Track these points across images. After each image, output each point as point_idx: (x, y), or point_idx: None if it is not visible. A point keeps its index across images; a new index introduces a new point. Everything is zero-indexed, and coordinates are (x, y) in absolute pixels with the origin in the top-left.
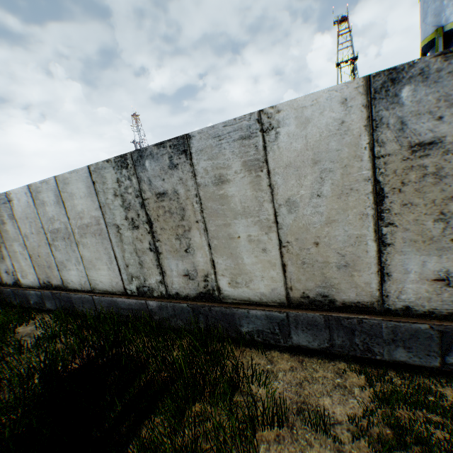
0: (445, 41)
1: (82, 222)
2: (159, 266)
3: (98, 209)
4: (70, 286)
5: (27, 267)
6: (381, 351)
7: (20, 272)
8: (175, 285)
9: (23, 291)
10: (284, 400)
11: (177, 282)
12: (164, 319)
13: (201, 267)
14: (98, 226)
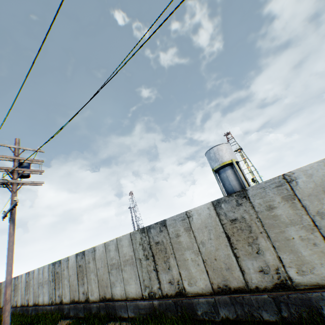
0: (217, 172)
1: (45, 279)
2: (55, 293)
3: (49, 275)
4: (40, 303)
5: (32, 297)
6: (79, 313)
7: (30, 299)
8: (57, 299)
9: (29, 307)
10: (53, 324)
11: (57, 298)
12: (54, 312)
13: (61, 293)
14: (48, 281)
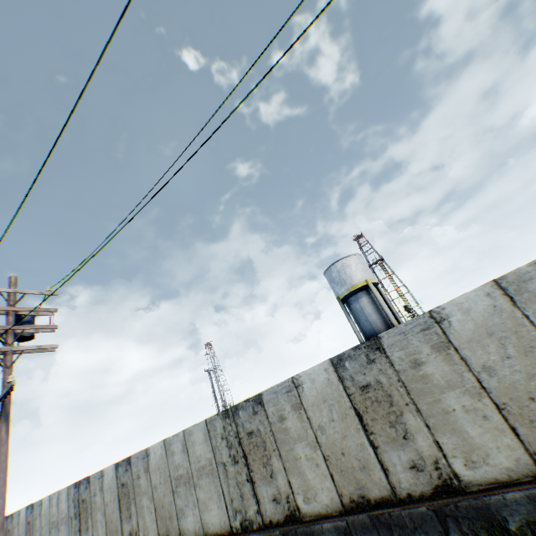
0: (346, 302)
1: (63, 515)
2: None
3: (68, 507)
4: None
5: None
6: None
7: None
8: None
9: None
10: None
11: None
12: None
13: None
14: (67, 517)
